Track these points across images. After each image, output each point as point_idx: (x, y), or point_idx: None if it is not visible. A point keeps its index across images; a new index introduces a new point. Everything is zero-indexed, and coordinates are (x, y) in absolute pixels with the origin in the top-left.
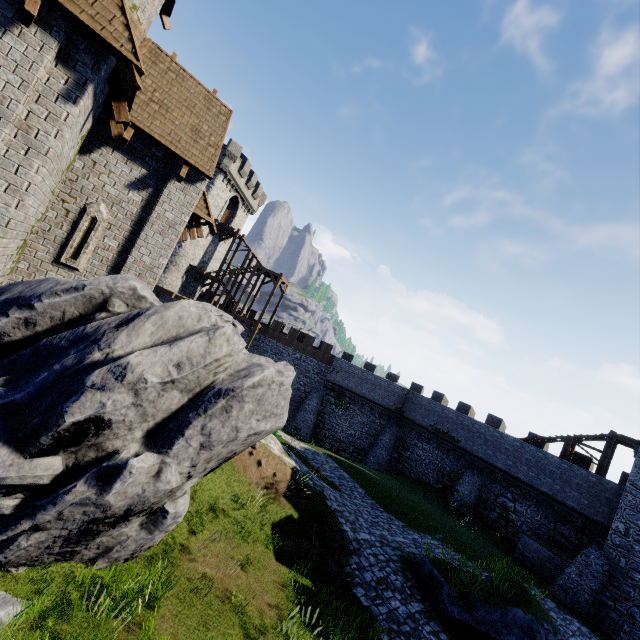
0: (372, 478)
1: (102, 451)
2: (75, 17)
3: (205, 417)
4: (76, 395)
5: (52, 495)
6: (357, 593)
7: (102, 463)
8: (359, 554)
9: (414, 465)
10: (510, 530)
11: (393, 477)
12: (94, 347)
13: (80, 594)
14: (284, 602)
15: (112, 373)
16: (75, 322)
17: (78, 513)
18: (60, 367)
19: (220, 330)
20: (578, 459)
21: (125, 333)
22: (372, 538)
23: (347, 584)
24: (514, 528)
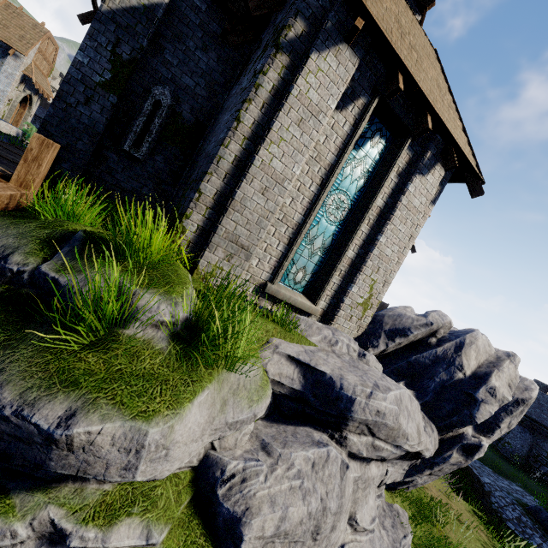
0: None
1: (456, 432)
2: (466, 159)
3: (511, 417)
4: (476, 406)
5: (439, 457)
6: (510, 527)
7: (460, 440)
8: (493, 495)
9: None
10: None
11: None
12: (454, 368)
13: (412, 508)
14: (481, 527)
15: (488, 392)
16: (414, 342)
17: (448, 468)
18: (439, 380)
19: (516, 358)
20: None
21: (464, 358)
22: (491, 482)
23: (500, 518)
24: None
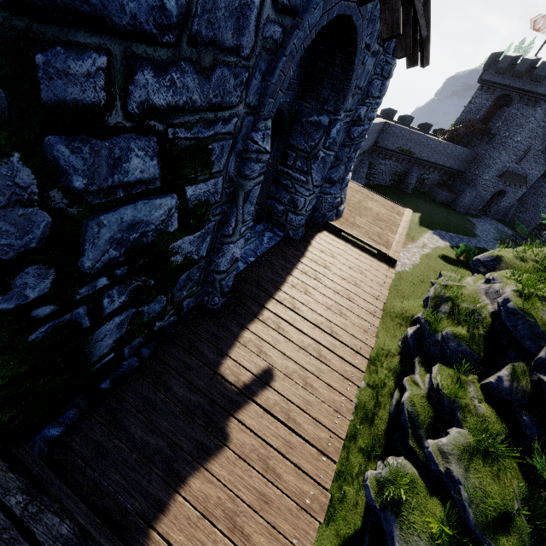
0: (433, 220)
1: None
2: None
3: None
4: None
5: None
6: None
7: None
8: None
9: (377, 177)
10: (422, 188)
11: (394, 199)
12: None
13: None
14: None
15: None
16: None
17: None
18: None
19: None
20: (442, 133)
21: None
22: None
23: None
24: (424, 186)
